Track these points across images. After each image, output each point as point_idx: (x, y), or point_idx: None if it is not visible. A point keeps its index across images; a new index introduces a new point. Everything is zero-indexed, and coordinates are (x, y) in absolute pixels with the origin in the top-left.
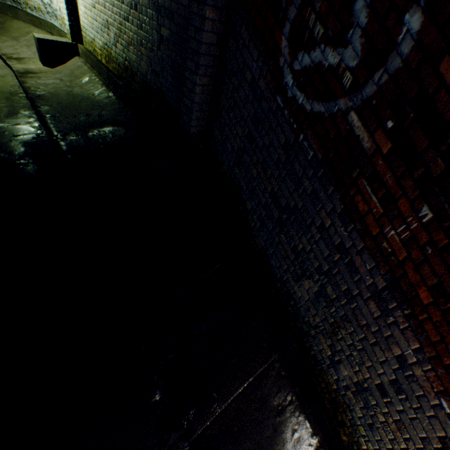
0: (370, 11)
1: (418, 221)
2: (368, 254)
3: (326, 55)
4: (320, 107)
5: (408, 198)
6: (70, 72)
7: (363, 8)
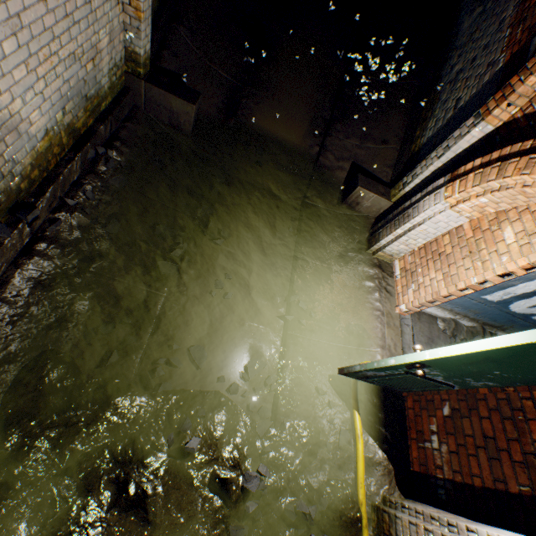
0: None
1: None
2: None
3: None
4: None
5: None
6: None
7: None
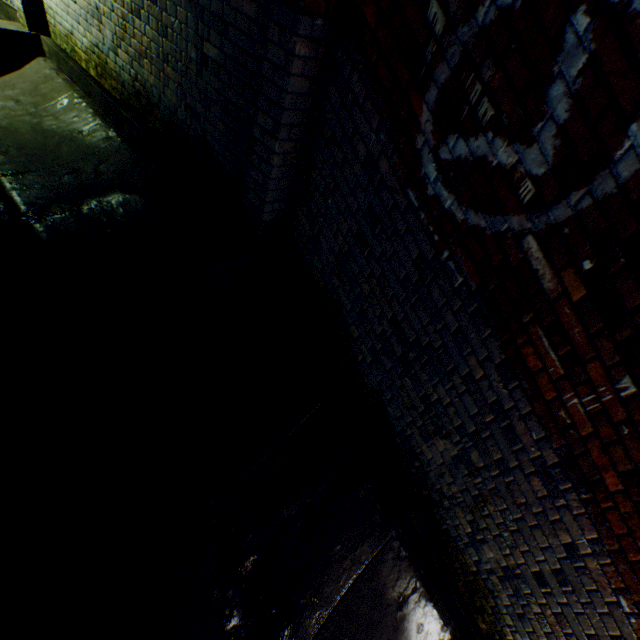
0: (575, 104)
1: (614, 394)
2: (536, 422)
3: (495, 149)
4: (479, 219)
5: (602, 363)
6: (32, 86)
7: (564, 96)
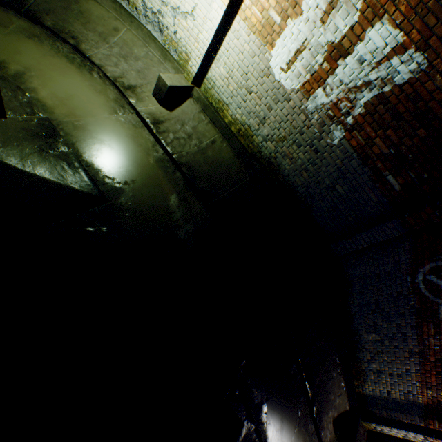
0: None
1: None
2: (415, 340)
3: None
4: (429, 295)
5: None
6: (191, 122)
7: None
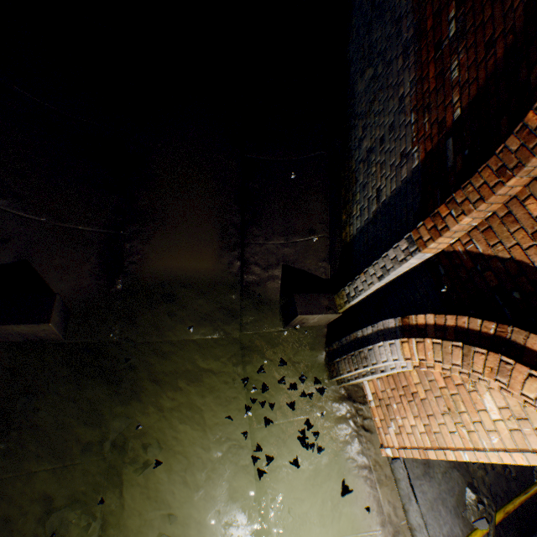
0: None
1: None
2: (411, 13)
3: None
4: None
5: None
6: None
7: None
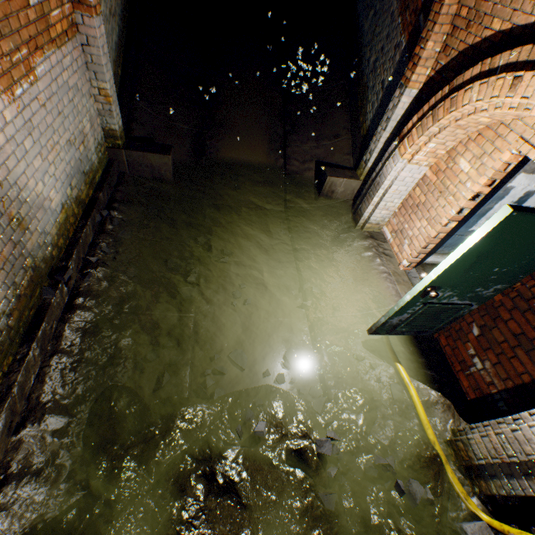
0: None
1: None
2: None
3: None
4: None
5: None
6: None
7: None
